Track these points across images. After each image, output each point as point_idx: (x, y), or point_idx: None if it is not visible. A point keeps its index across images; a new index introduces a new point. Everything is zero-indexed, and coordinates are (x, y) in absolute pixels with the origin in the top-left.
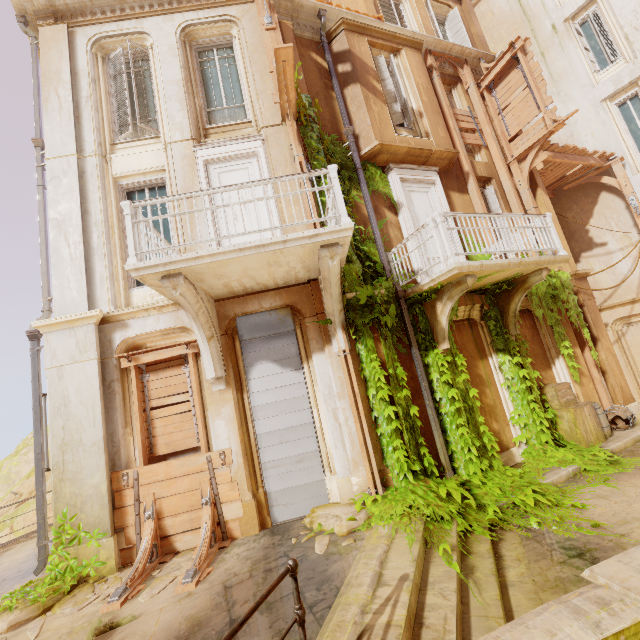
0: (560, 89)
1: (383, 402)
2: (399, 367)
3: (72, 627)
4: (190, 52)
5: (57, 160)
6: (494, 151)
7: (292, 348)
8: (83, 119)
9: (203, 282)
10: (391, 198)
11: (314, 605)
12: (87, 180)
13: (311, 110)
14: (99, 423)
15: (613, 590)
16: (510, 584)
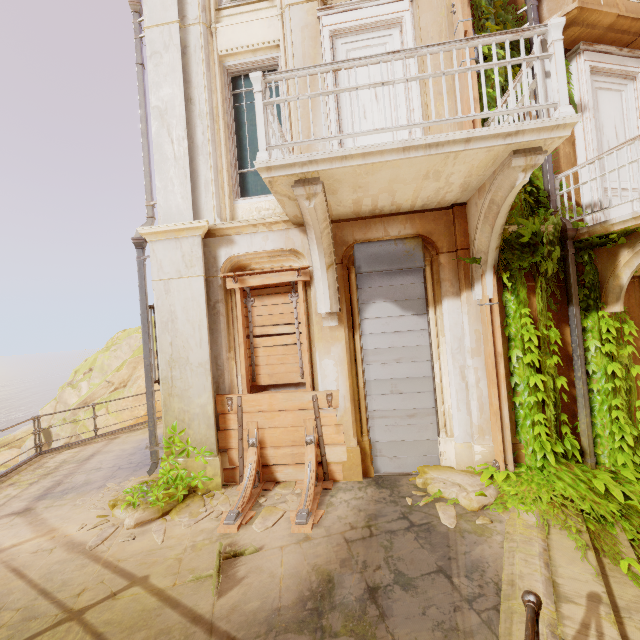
0: None
1: (528, 368)
2: (552, 328)
3: (194, 541)
4: None
5: (157, 29)
6: None
7: (417, 288)
8: None
9: (334, 194)
10: (570, 97)
11: (472, 599)
12: (190, 58)
13: None
14: (205, 344)
15: None
16: None
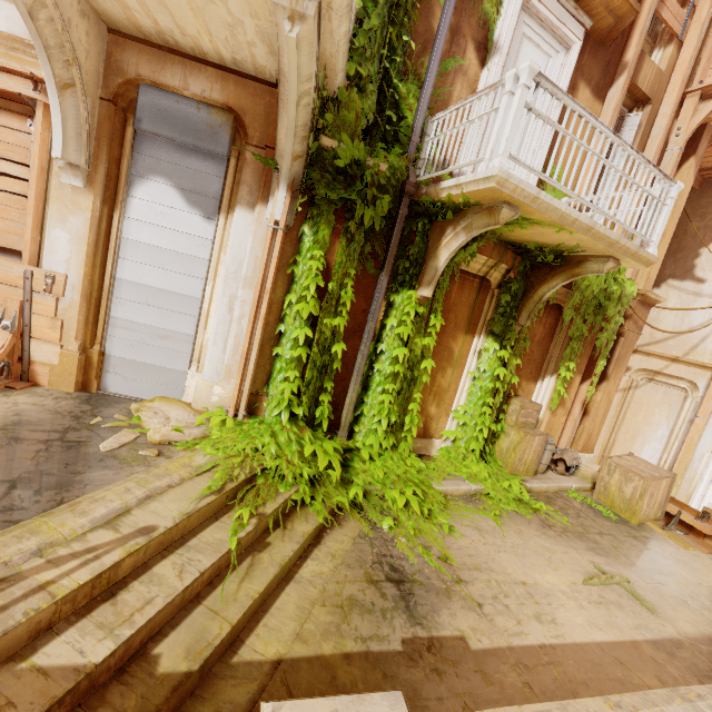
0: None
1: (300, 319)
2: (349, 287)
3: None
4: None
5: None
6: (685, 56)
7: (213, 183)
8: None
9: None
10: (491, 28)
11: (3, 511)
12: None
13: None
14: None
15: None
16: (297, 579)
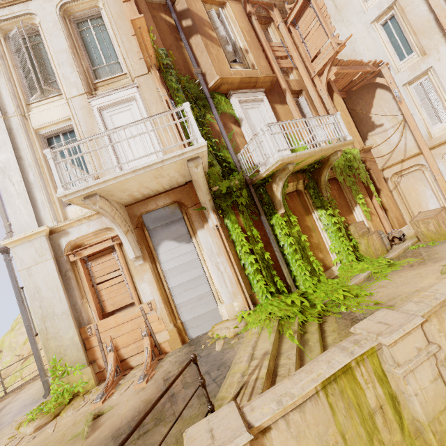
0: (343, 17)
1: (246, 254)
2: (254, 230)
3: (74, 421)
4: (70, 25)
5: None
6: (301, 70)
7: (183, 229)
8: (0, 88)
9: (113, 196)
10: (234, 116)
11: (216, 378)
12: (15, 134)
13: (168, 59)
14: (64, 299)
15: (363, 335)
16: (328, 345)
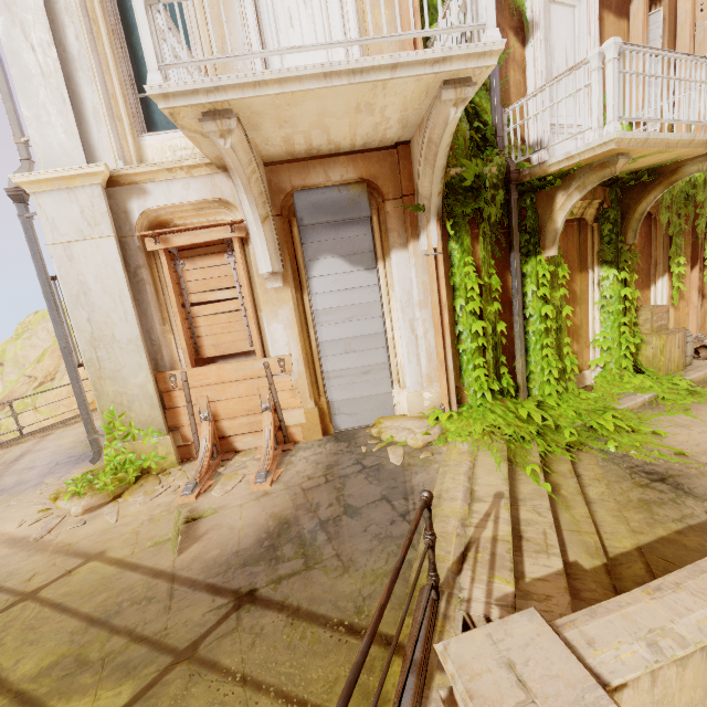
0: None
1: (471, 316)
2: (494, 275)
3: (151, 515)
4: None
5: None
6: None
7: (365, 241)
8: None
9: (257, 130)
10: (522, 12)
11: (406, 514)
12: None
13: None
14: (132, 318)
15: None
16: (591, 501)
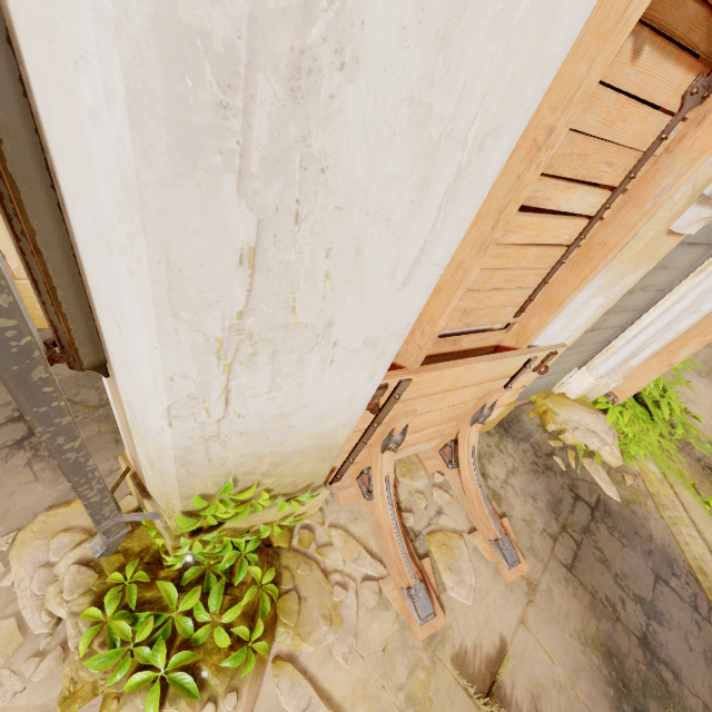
0: None
1: None
2: None
3: (400, 688)
4: None
5: None
6: None
7: None
8: None
9: None
10: None
11: (696, 606)
12: None
13: None
14: (430, 273)
15: None
16: None
